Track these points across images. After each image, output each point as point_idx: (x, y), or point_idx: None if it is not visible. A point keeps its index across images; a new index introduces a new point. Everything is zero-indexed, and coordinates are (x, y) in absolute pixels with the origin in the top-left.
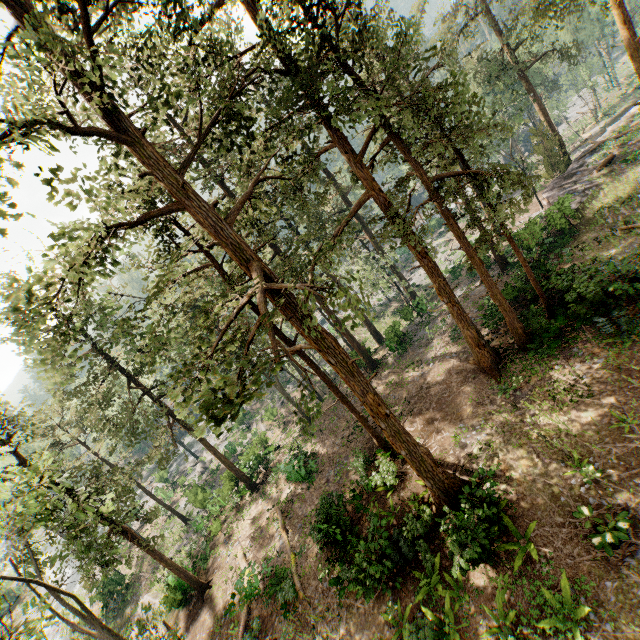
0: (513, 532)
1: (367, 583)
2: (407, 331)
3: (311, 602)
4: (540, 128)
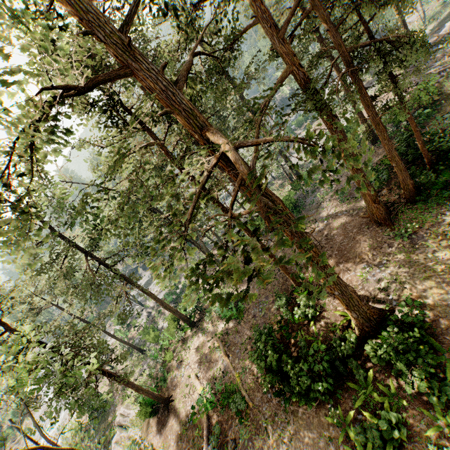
0: (437, 348)
1: (311, 396)
2: (297, 199)
3: (260, 410)
4: (396, 26)
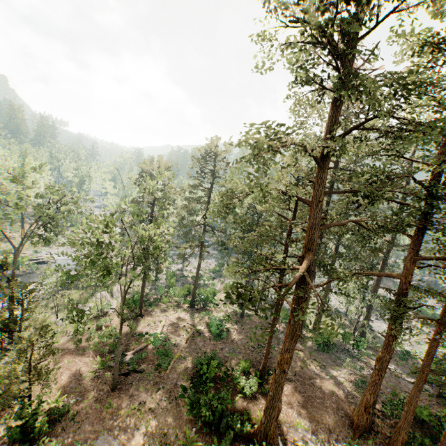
0: None
1: (195, 409)
2: (336, 344)
3: (167, 380)
4: None
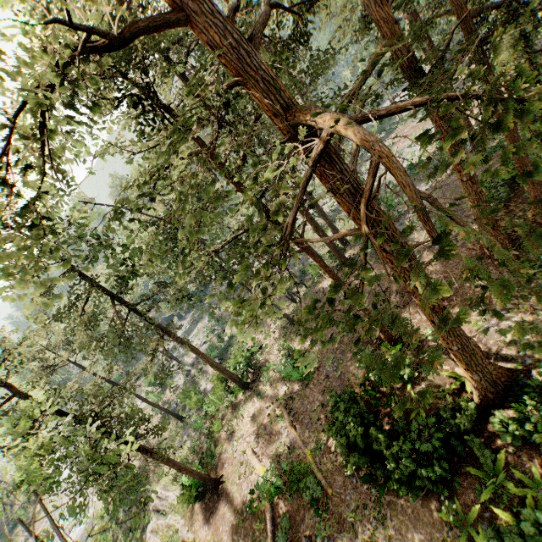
0: None
1: (416, 484)
2: None
3: (342, 498)
4: None
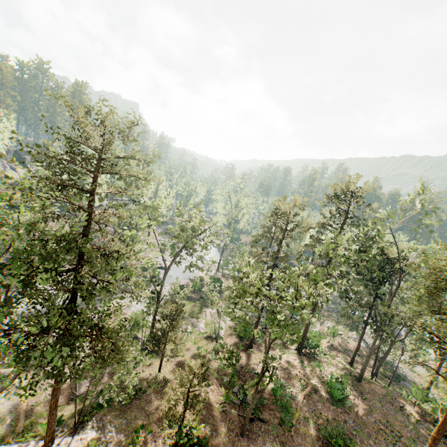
0: None
1: None
2: None
3: (293, 442)
4: None
